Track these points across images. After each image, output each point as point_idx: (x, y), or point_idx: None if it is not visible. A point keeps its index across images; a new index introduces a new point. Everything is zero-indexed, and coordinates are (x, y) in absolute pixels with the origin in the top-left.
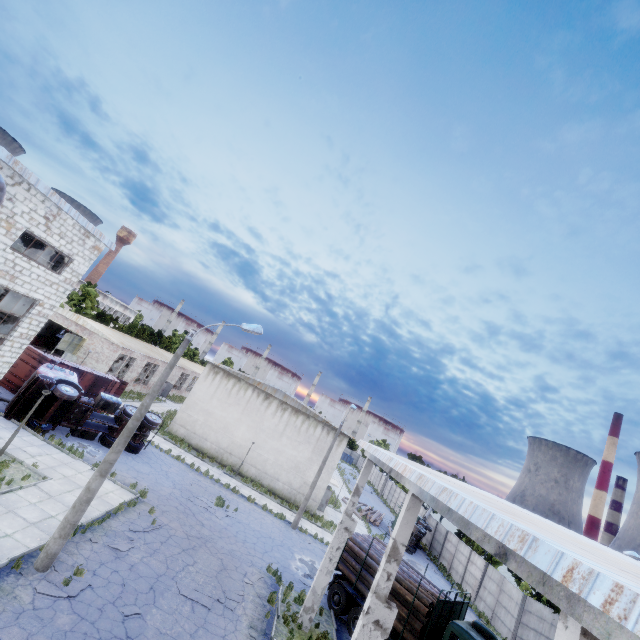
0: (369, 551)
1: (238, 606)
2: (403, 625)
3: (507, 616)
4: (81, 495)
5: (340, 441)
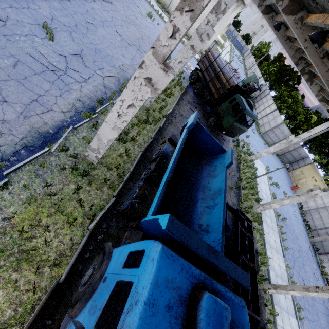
0: (216, 59)
1: (144, 53)
2: (215, 91)
3: (268, 127)
4: None
5: (237, 6)
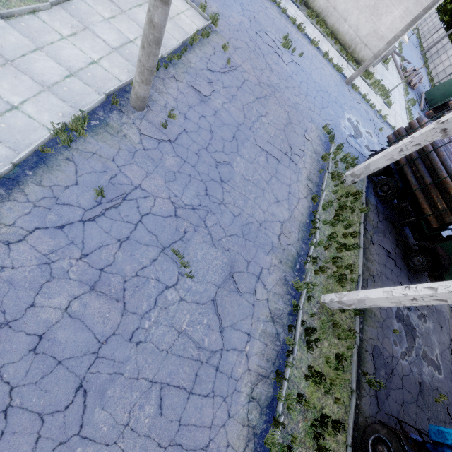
0: (438, 147)
1: (299, 160)
2: (432, 211)
3: None
4: (145, 31)
5: None
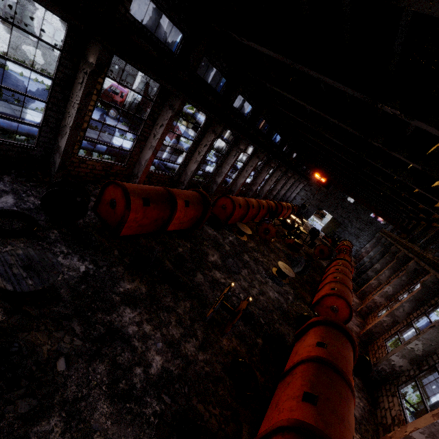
0: None
1: None
2: None
3: None
4: None
5: None
